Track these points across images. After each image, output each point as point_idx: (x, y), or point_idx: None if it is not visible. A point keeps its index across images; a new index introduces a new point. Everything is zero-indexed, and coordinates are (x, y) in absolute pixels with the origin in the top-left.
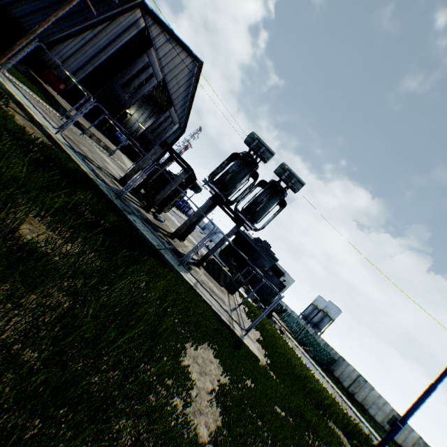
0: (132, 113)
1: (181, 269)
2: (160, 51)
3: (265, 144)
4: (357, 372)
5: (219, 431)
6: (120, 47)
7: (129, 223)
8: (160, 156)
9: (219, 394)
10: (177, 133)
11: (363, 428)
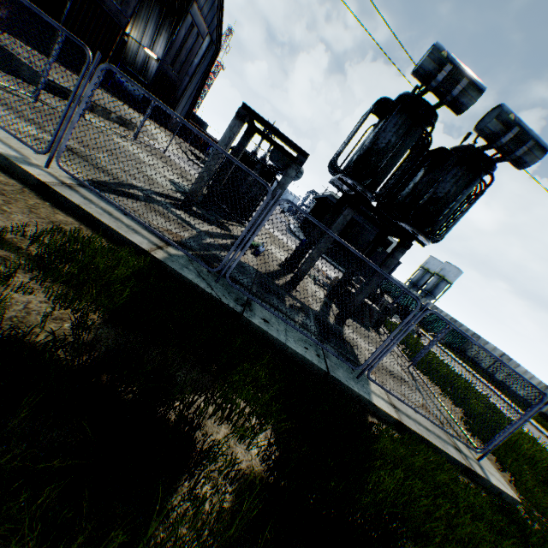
0: (127, 32)
1: (361, 380)
2: None
3: (465, 71)
4: (499, 352)
5: None
6: None
7: (268, 344)
8: (193, 103)
9: None
10: (209, 55)
11: (531, 430)
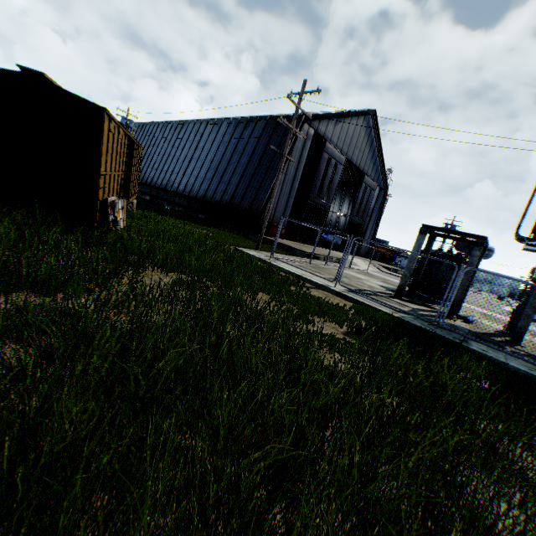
0: None
1: None
2: (333, 138)
3: None
4: None
5: None
6: (304, 165)
7: (487, 359)
8: (374, 231)
9: None
10: (380, 197)
11: None
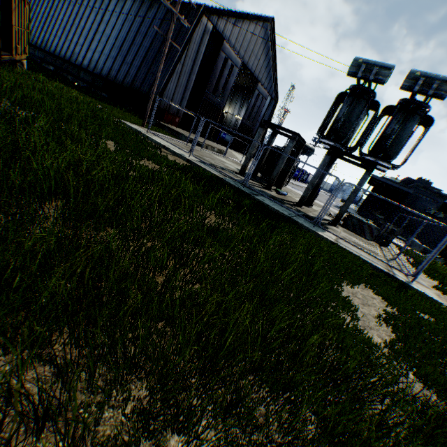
0: (226, 111)
1: (317, 229)
2: (231, 38)
3: (376, 63)
4: None
5: (393, 341)
6: (201, 60)
7: (259, 202)
8: (263, 137)
9: (387, 319)
10: (270, 107)
11: None
